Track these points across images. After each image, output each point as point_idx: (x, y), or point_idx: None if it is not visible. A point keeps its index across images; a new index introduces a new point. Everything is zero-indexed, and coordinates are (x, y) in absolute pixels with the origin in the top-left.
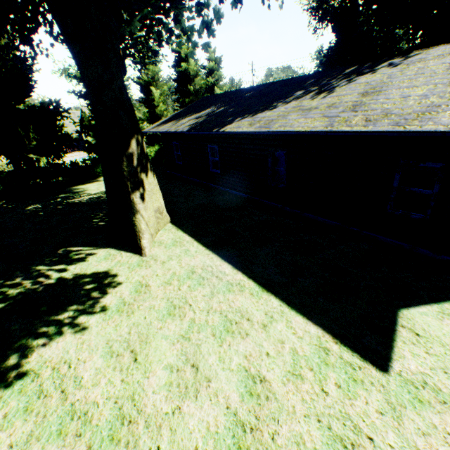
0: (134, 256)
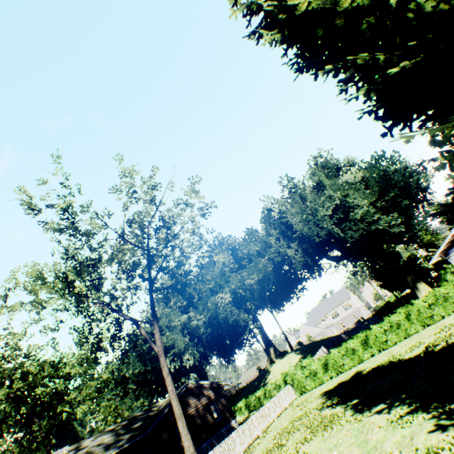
0: None
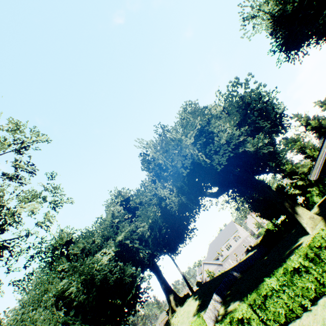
0: (308, 236)
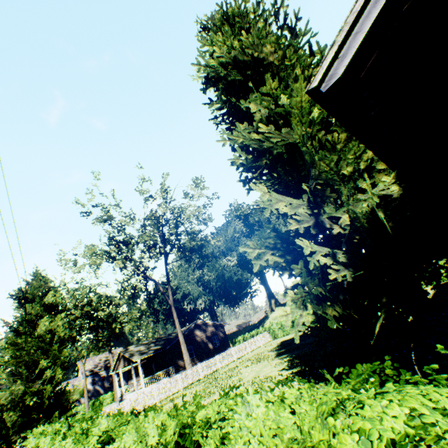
0: None
